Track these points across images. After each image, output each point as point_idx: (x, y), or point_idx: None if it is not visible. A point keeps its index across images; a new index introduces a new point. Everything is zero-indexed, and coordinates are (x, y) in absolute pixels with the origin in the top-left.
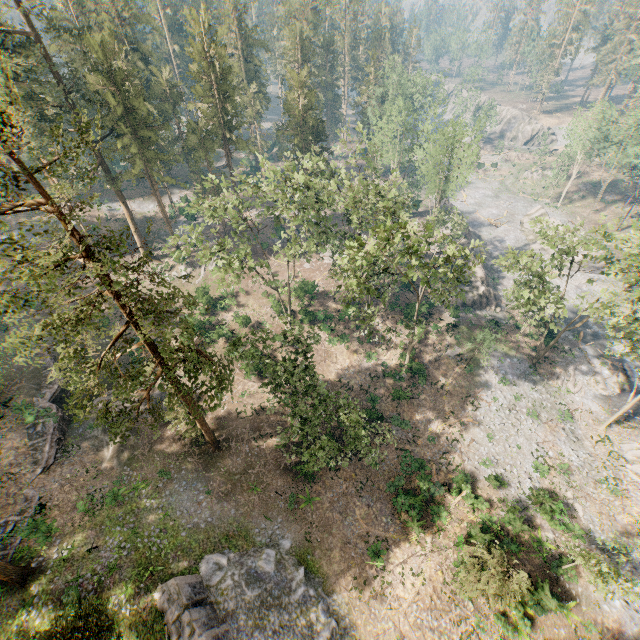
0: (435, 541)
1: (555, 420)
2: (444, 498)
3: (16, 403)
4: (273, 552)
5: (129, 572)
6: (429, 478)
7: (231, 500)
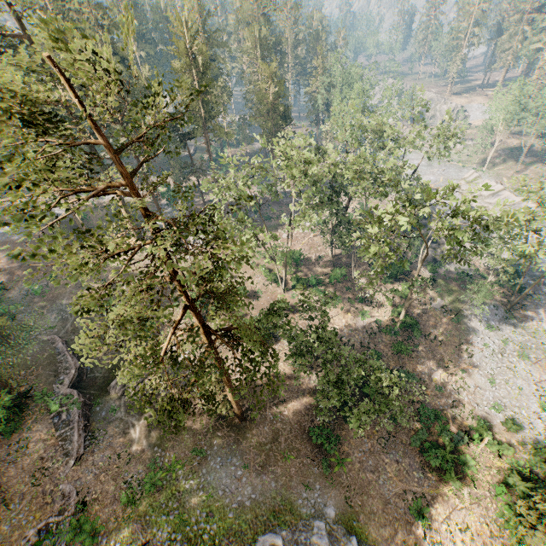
0: (471, 492)
1: (542, 359)
2: (466, 446)
3: (36, 393)
4: (322, 523)
5: None
6: (448, 428)
7: (268, 472)
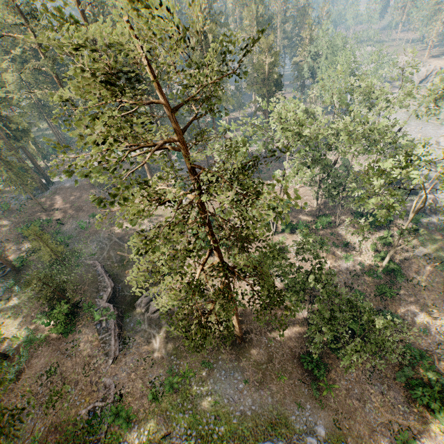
0: None
1: None
2: None
3: (84, 304)
4: (314, 440)
5: None
6: (433, 368)
7: (265, 388)
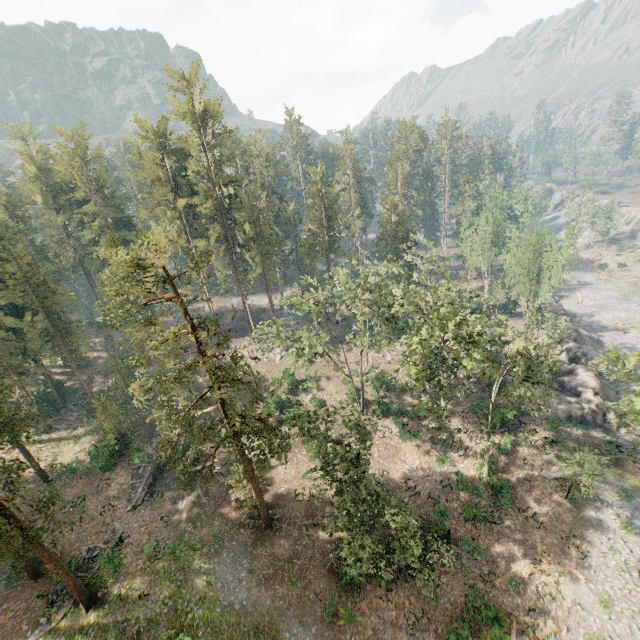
0: None
1: None
2: None
3: (132, 446)
4: None
5: (163, 631)
6: (506, 637)
7: (269, 587)
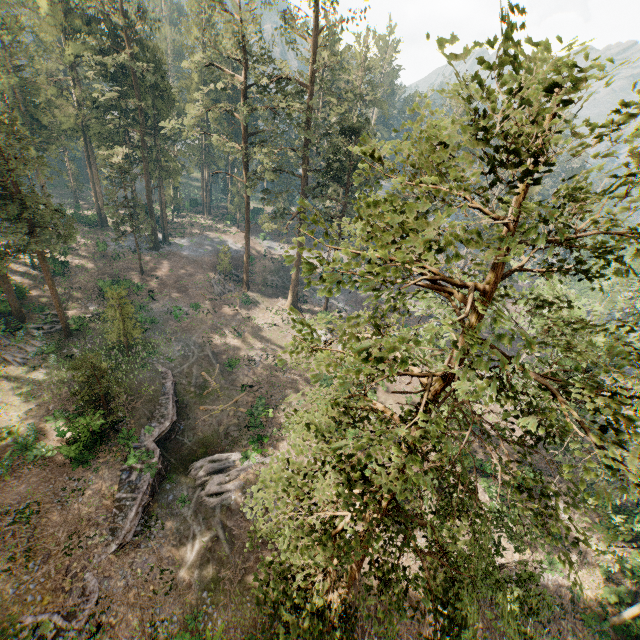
0: None
1: None
2: None
3: (124, 429)
4: None
5: None
6: None
7: None
